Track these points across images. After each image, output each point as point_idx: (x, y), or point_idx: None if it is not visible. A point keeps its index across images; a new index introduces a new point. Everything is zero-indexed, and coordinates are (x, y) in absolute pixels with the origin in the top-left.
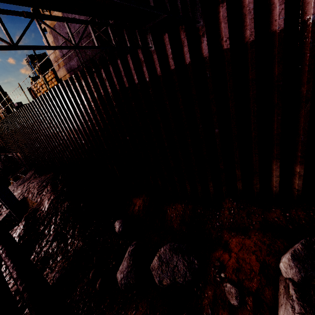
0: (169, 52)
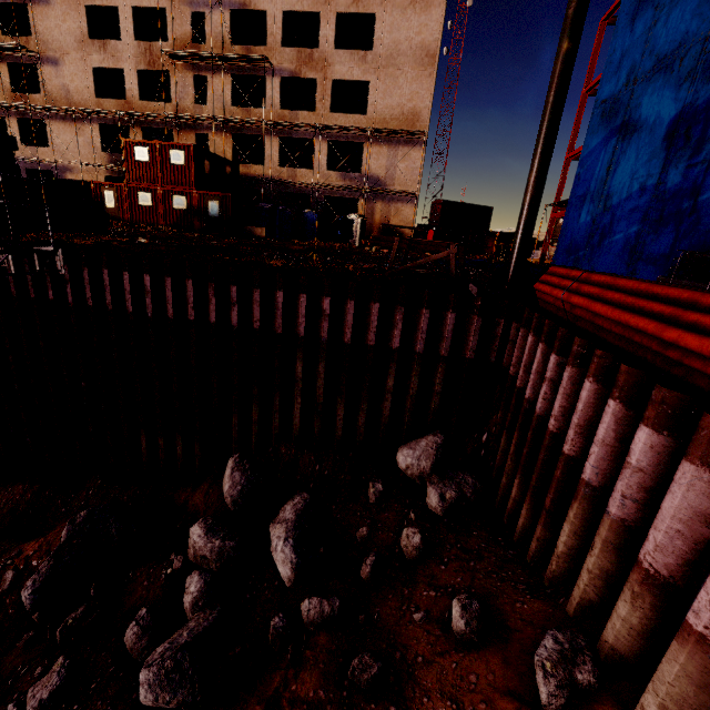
0: (29, 278)
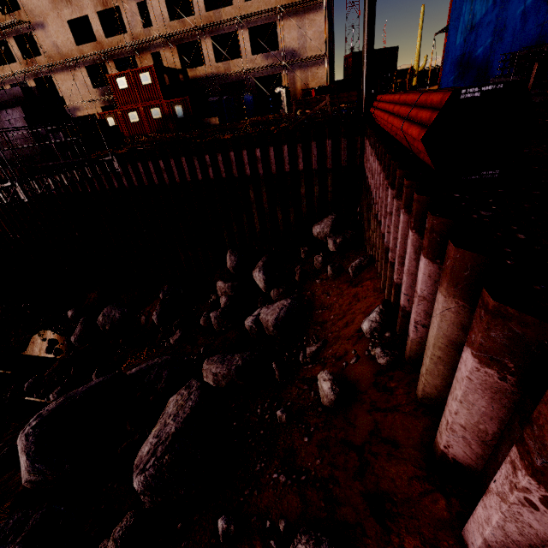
0: (103, 178)
